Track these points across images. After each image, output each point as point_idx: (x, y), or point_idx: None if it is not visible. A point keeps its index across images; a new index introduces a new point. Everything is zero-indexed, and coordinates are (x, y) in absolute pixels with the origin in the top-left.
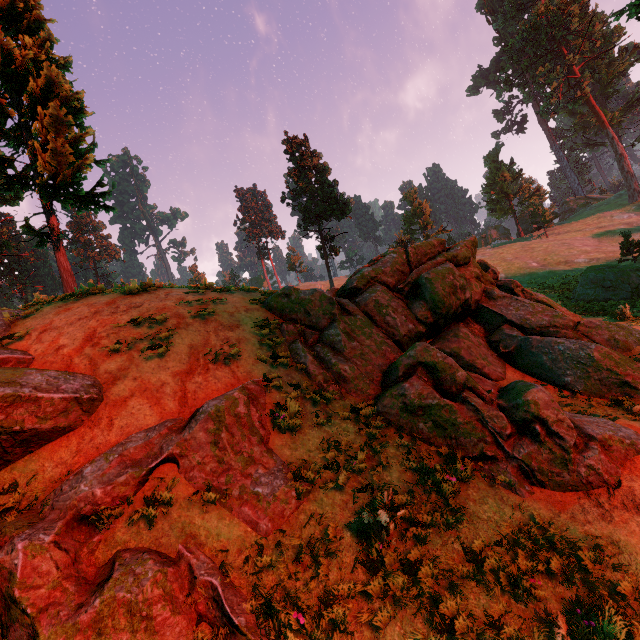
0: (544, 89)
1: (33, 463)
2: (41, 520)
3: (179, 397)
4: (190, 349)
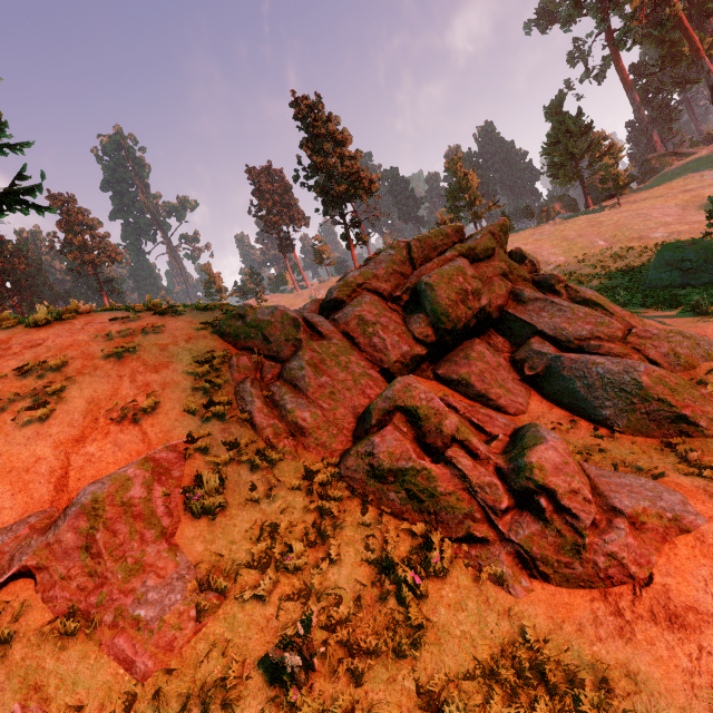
0: (623, 10)
1: None
2: None
3: (57, 478)
4: (88, 405)
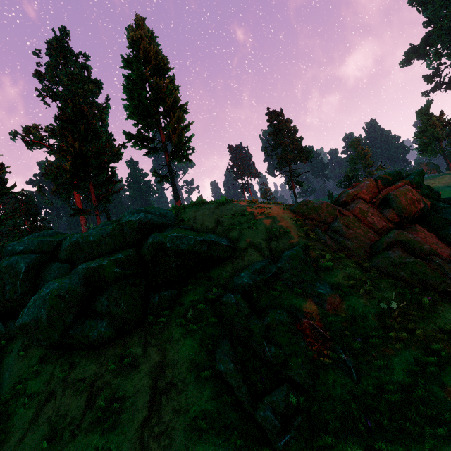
0: None
1: (216, 271)
2: (231, 291)
3: (269, 250)
4: (266, 229)
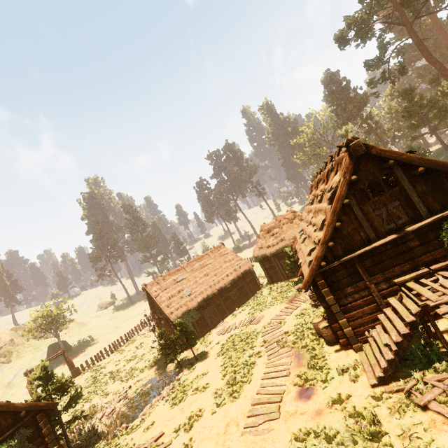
0: None
1: None
2: None
3: (3, 341)
4: (2, 337)
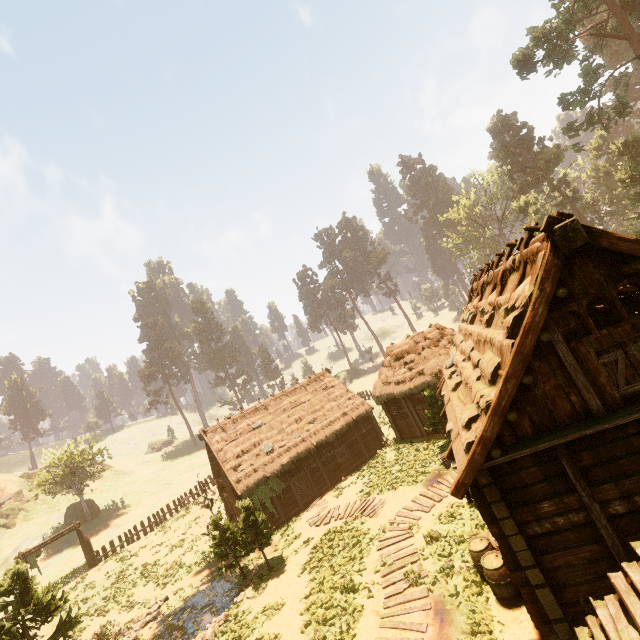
0: None
1: None
2: None
3: (8, 493)
4: (7, 486)
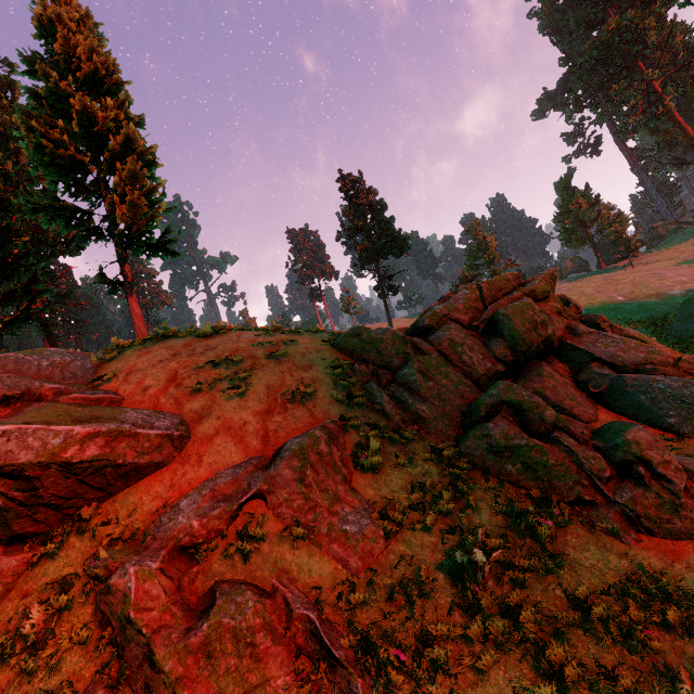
0: (620, 108)
1: (132, 496)
2: (145, 549)
3: (261, 435)
4: (267, 389)
